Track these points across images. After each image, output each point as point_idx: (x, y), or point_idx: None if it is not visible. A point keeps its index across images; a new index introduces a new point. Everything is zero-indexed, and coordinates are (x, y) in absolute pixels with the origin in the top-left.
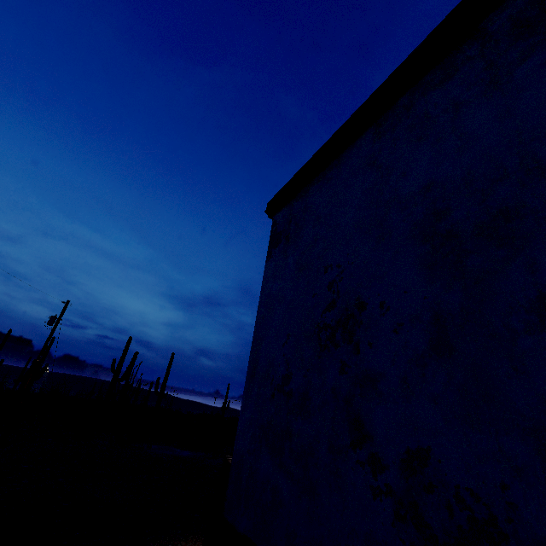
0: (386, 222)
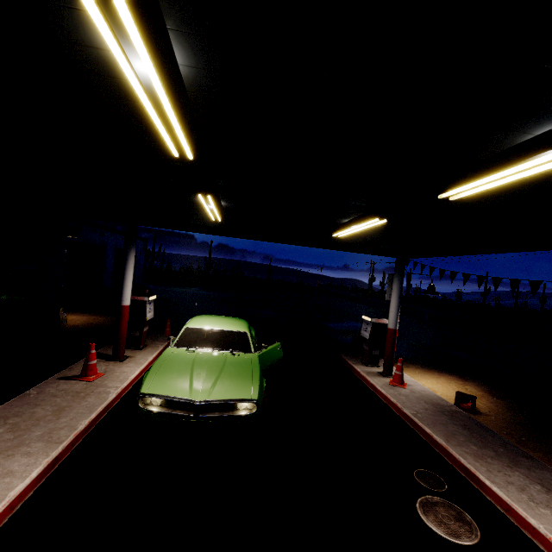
0: None
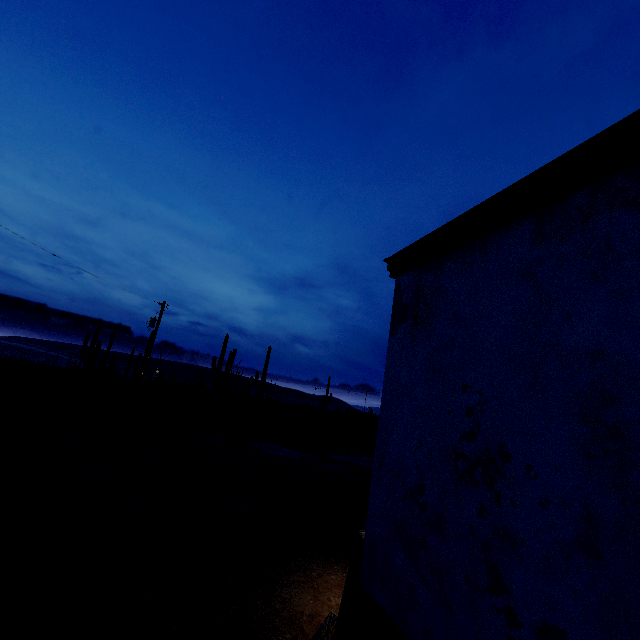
0: (540, 370)
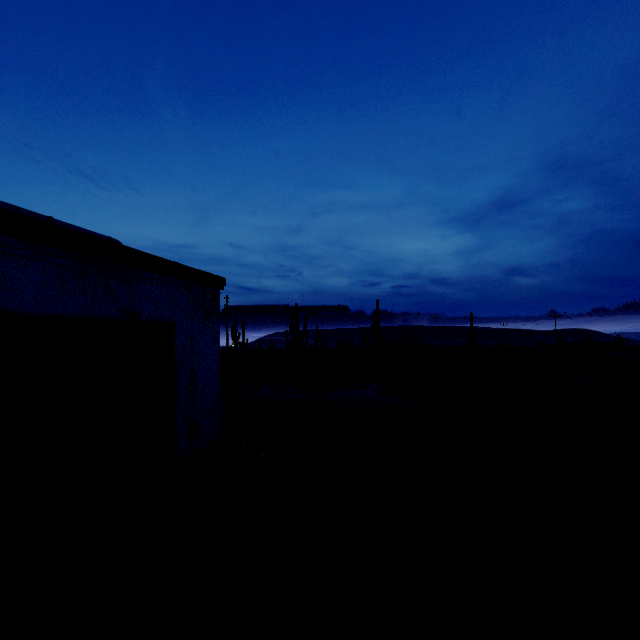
0: None
